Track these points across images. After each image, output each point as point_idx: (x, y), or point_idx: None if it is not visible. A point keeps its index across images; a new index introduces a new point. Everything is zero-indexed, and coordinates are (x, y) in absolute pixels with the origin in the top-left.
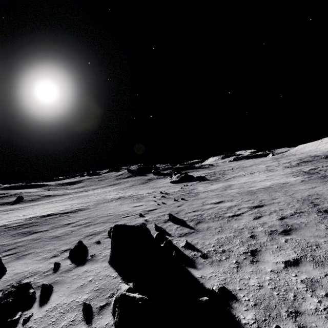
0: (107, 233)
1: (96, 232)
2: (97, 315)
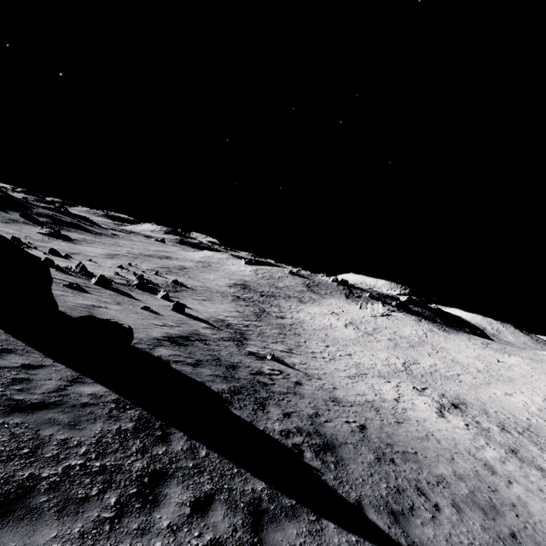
0: None
1: None
2: None
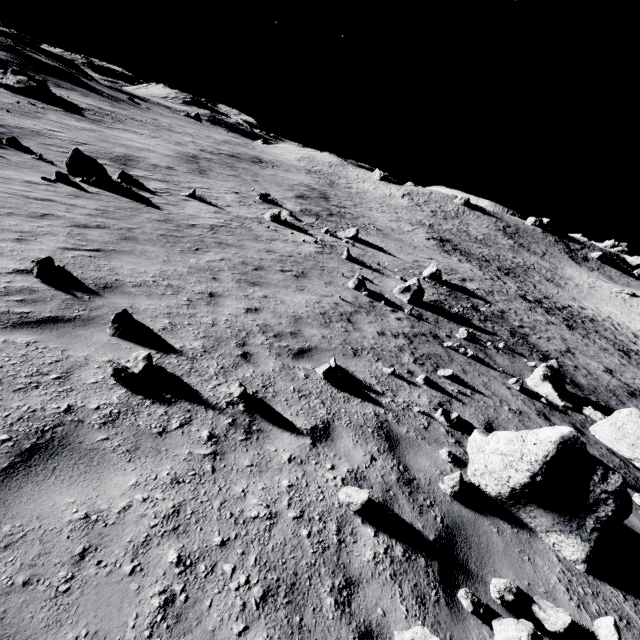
0: None
1: None
2: None
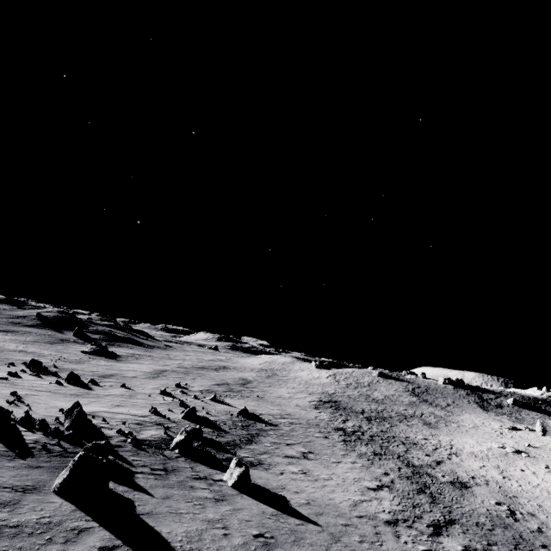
0: (21, 364)
1: (15, 362)
2: (26, 370)
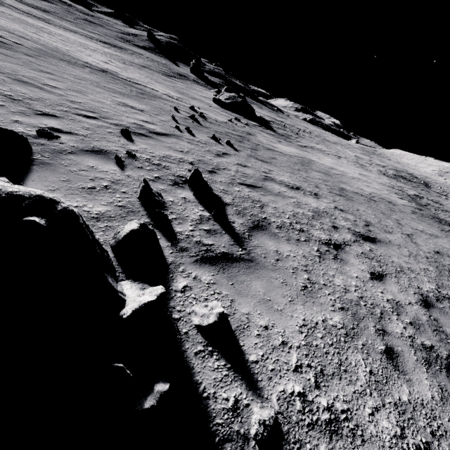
0: None
1: None
2: None
